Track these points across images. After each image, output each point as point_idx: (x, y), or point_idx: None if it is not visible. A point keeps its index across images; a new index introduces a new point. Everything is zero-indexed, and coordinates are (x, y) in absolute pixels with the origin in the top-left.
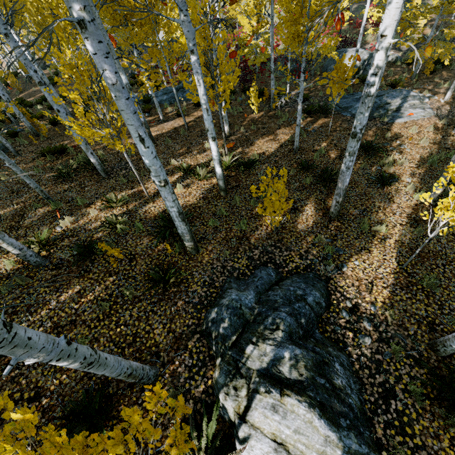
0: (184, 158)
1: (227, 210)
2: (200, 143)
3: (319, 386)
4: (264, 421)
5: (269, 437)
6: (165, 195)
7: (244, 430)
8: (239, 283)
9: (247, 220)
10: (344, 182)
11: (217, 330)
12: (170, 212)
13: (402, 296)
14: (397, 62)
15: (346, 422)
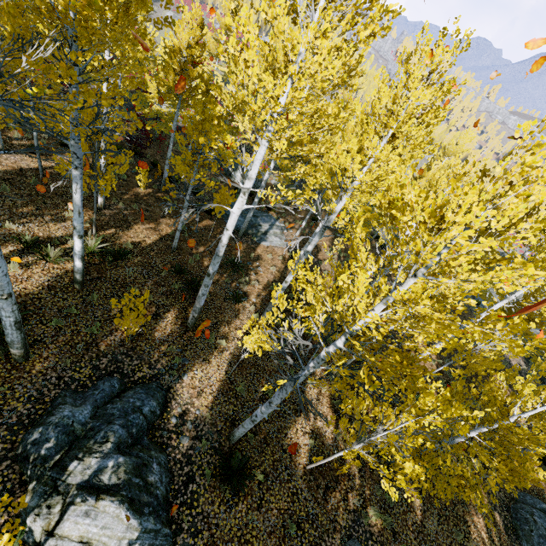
0: (29, 223)
1: (79, 308)
2: (59, 206)
3: (134, 485)
4: (74, 528)
5: (76, 541)
6: (3, 306)
7: (51, 544)
8: (76, 397)
9: (102, 323)
10: (200, 303)
11: (37, 452)
12: (2, 321)
13: (221, 399)
14: (277, 187)
15: (149, 509)
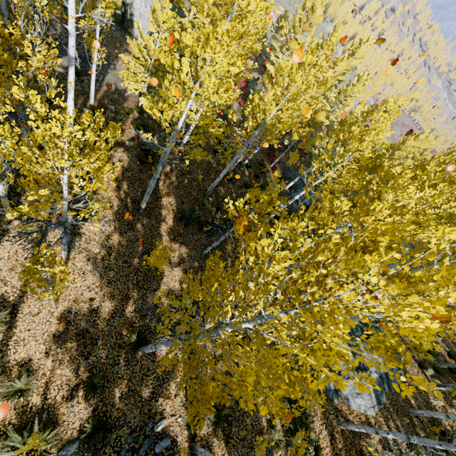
0: None
1: None
2: None
3: None
4: None
5: None
6: None
7: None
8: None
9: None
10: None
11: None
12: None
13: None
14: None
15: None
